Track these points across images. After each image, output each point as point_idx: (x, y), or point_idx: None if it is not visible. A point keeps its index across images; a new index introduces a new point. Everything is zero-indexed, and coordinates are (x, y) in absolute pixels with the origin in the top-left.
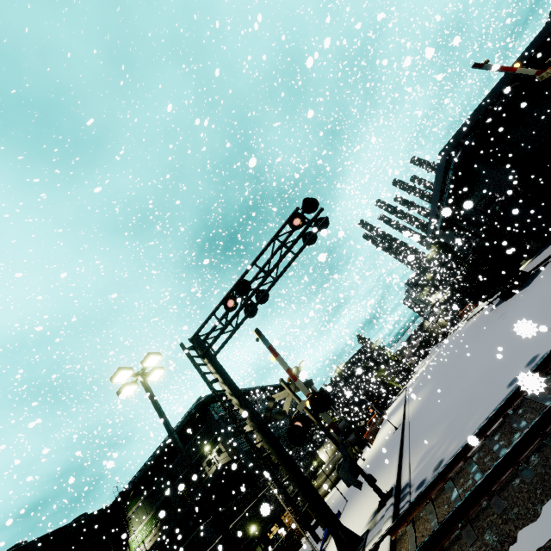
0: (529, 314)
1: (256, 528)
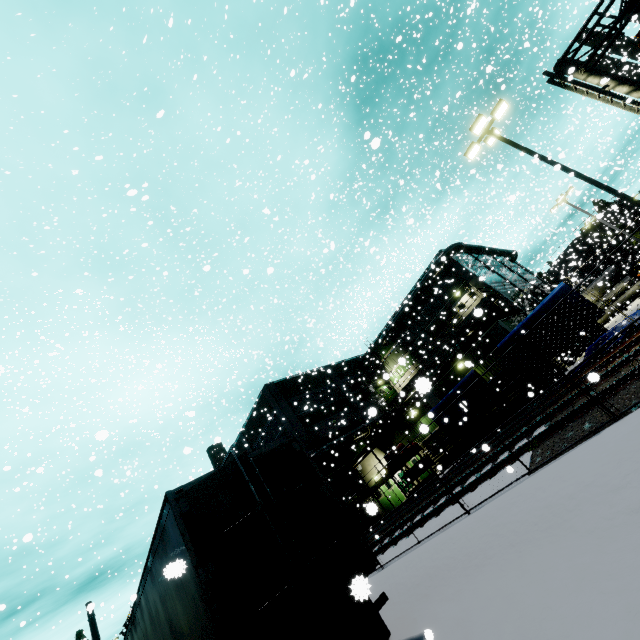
0: None
1: None
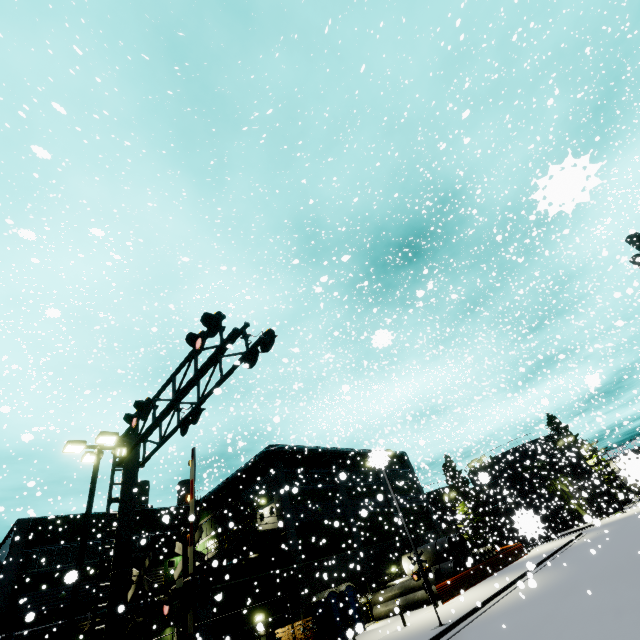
0: None
1: (265, 617)
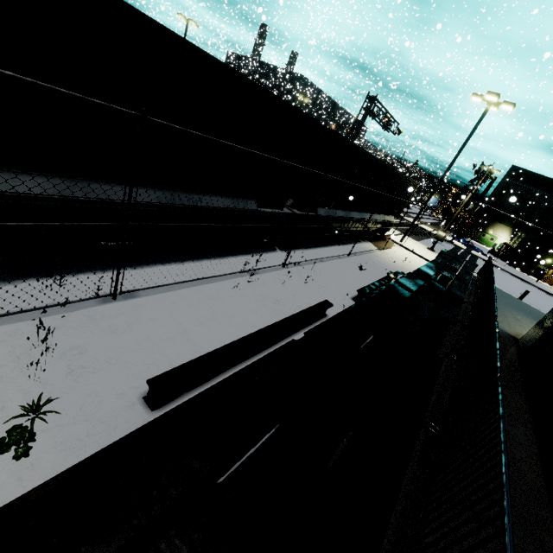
0: None
1: (552, 263)
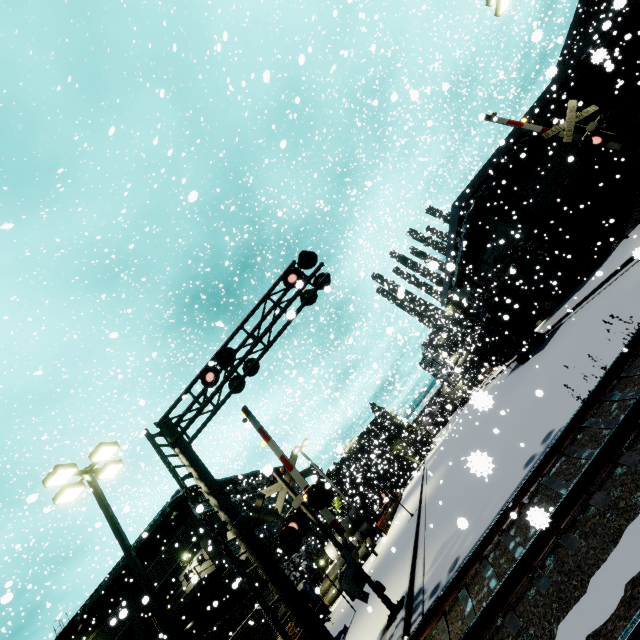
0: (544, 382)
1: None
